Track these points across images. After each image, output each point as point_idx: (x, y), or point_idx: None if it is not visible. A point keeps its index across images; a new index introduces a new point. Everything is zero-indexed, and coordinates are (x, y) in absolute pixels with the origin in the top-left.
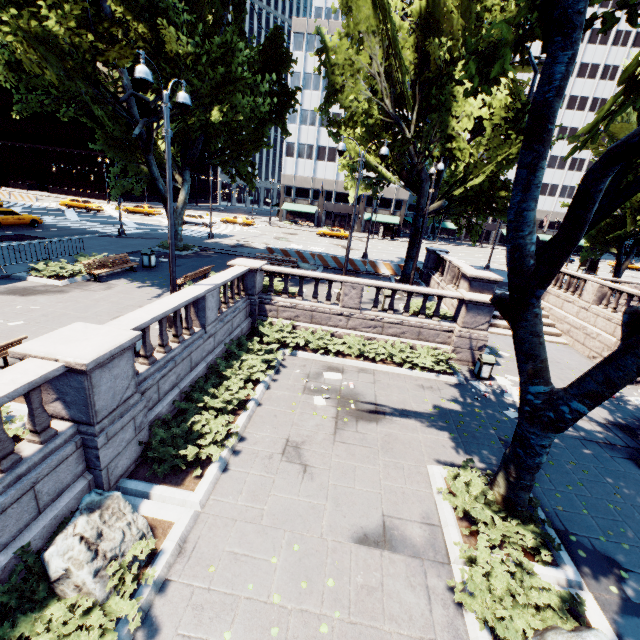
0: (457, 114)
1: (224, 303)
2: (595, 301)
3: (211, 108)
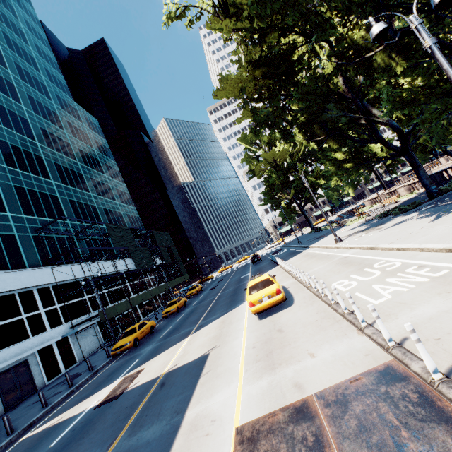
0: (374, 150)
1: (379, 202)
2: (446, 161)
3: (329, 179)
